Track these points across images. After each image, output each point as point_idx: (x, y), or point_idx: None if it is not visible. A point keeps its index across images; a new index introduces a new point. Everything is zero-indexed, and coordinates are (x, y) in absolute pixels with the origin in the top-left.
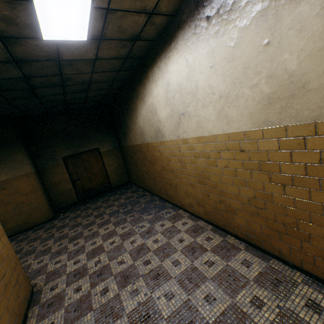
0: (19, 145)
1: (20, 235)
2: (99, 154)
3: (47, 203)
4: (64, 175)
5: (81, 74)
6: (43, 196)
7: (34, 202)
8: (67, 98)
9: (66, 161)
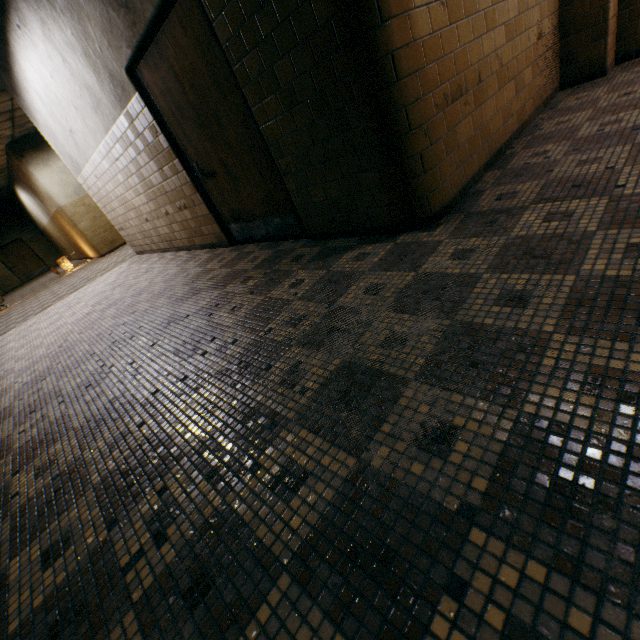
0: None
1: None
2: (25, 243)
3: None
4: (1, 266)
5: None
6: None
7: None
8: None
9: None
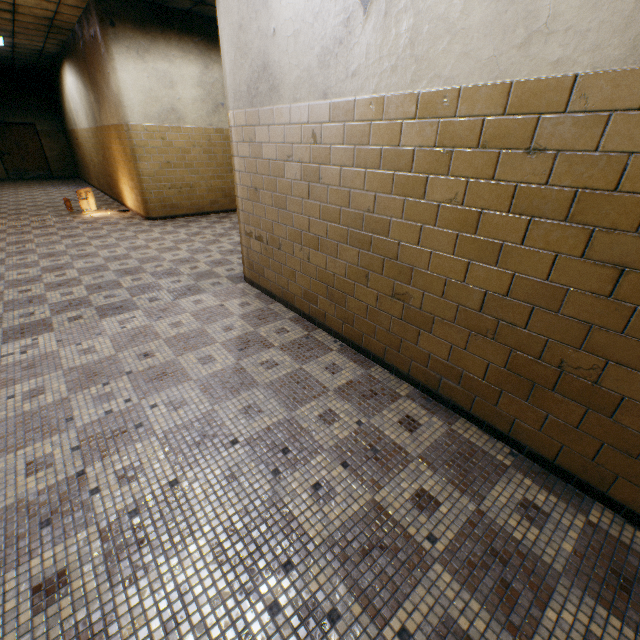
0: None
1: None
2: (37, 132)
3: None
4: None
5: (4, 54)
6: None
7: None
8: None
9: None
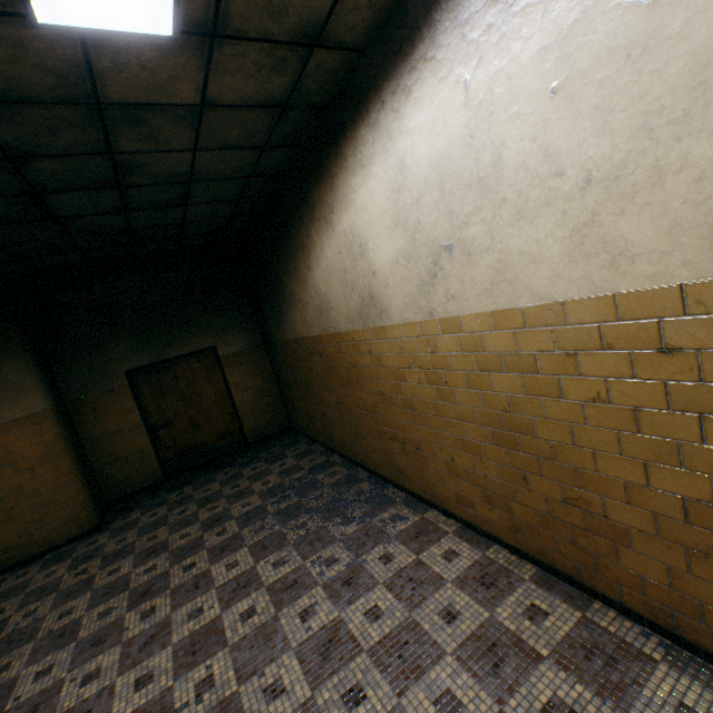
0: (14, 342)
1: (8, 578)
2: (217, 361)
3: (82, 488)
4: (129, 416)
5: (166, 154)
6: (72, 470)
7: (48, 487)
8: (133, 223)
9: (134, 380)
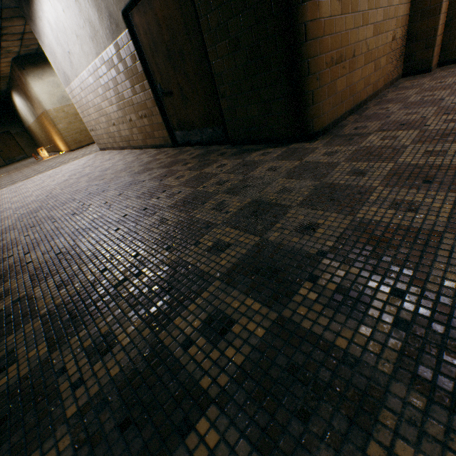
0: None
1: None
2: (12, 135)
3: None
4: None
5: None
6: None
7: None
8: None
9: None
